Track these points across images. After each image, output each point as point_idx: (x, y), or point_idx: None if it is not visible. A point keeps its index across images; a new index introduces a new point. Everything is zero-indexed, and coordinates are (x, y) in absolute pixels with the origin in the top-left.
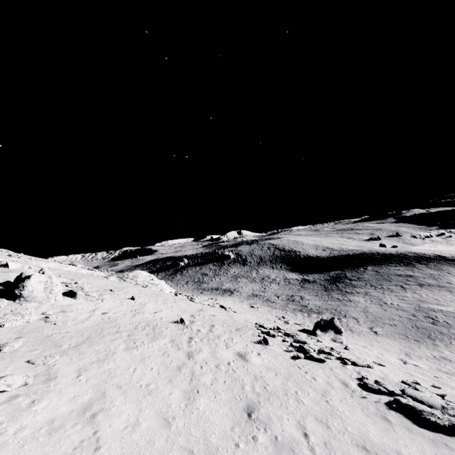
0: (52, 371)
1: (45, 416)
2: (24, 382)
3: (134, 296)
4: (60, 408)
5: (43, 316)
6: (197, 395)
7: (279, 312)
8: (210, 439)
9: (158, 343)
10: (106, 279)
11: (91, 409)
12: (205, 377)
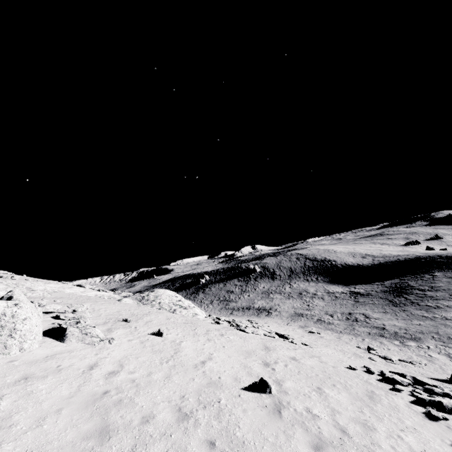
0: None
1: None
2: None
3: (161, 330)
4: None
5: None
6: None
7: (354, 339)
8: None
9: None
10: (119, 302)
11: None
12: None
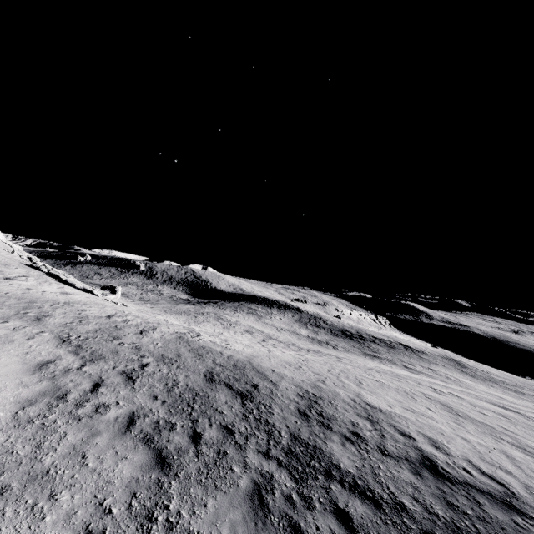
0: None
1: None
2: None
3: None
4: None
5: None
6: None
7: None
8: None
9: None
10: None
11: None
12: None
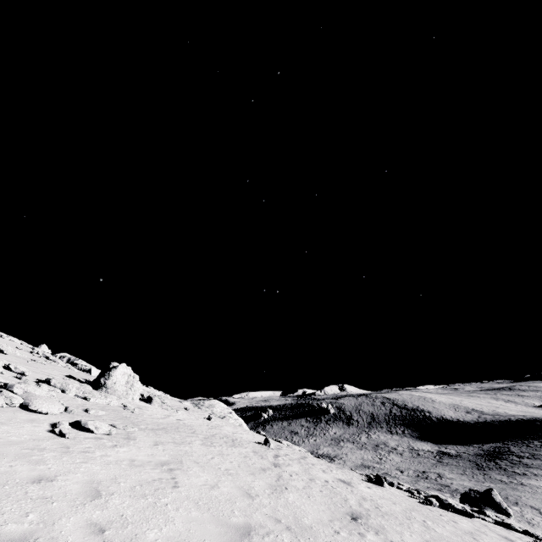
0: (132, 435)
1: (126, 455)
2: (109, 430)
3: (210, 416)
4: (139, 456)
5: (122, 405)
6: (285, 490)
7: None
8: (302, 519)
9: (239, 449)
10: (180, 402)
11: (168, 465)
12: (295, 482)
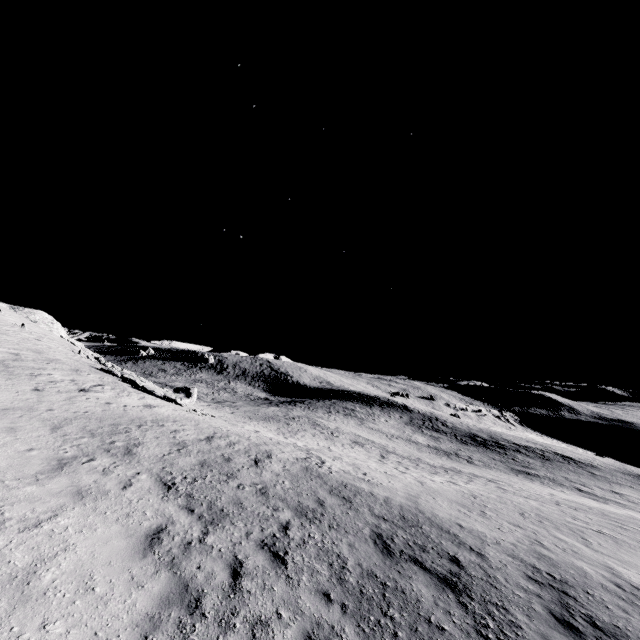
0: None
1: None
2: None
3: (2, 310)
4: None
5: None
6: None
7: None
8: None
9: None
10: None
11: None
12: None
